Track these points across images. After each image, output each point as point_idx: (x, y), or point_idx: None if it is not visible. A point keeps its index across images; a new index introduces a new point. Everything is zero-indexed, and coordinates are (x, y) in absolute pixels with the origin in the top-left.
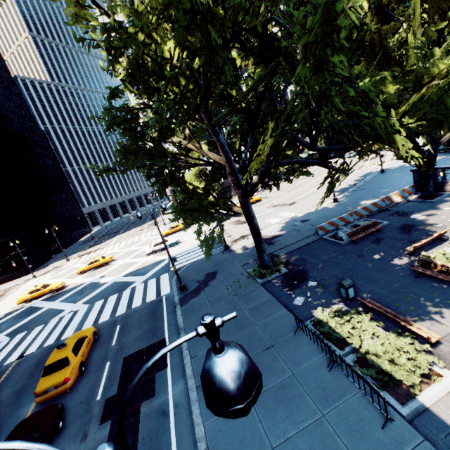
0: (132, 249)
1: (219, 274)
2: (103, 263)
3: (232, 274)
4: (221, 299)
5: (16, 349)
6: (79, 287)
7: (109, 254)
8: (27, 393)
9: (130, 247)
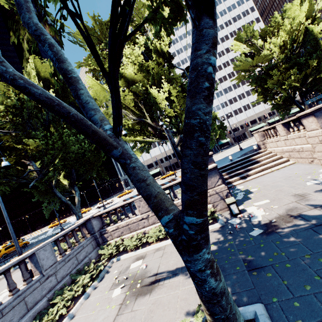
0: None
1: None
2: (85, 211)
3: None
4: None
5: None
6: (65, 223)
7: None
8: None
9: None
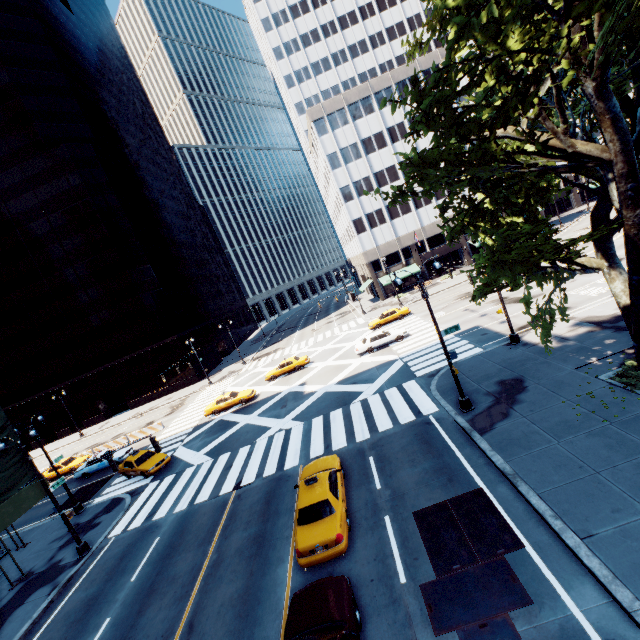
0: (329, 347)
1: (529, 382)
2: (297, 366)
3: (563, 383)
4: (573, 427)
5: (227, 475)
6: (275, 398)
7: (297, 354)
8: (270, 544)
9: (325, 346)
